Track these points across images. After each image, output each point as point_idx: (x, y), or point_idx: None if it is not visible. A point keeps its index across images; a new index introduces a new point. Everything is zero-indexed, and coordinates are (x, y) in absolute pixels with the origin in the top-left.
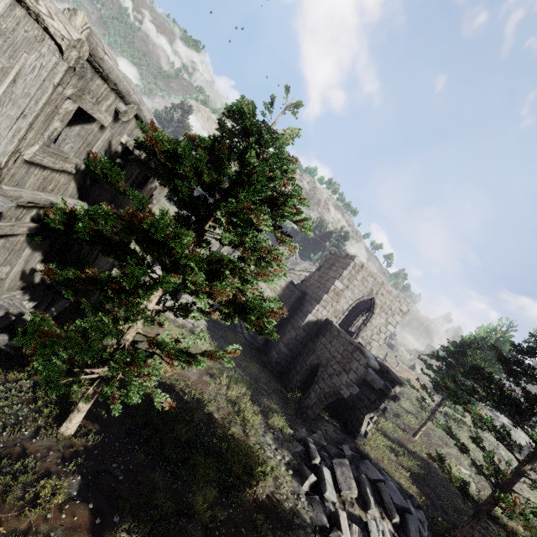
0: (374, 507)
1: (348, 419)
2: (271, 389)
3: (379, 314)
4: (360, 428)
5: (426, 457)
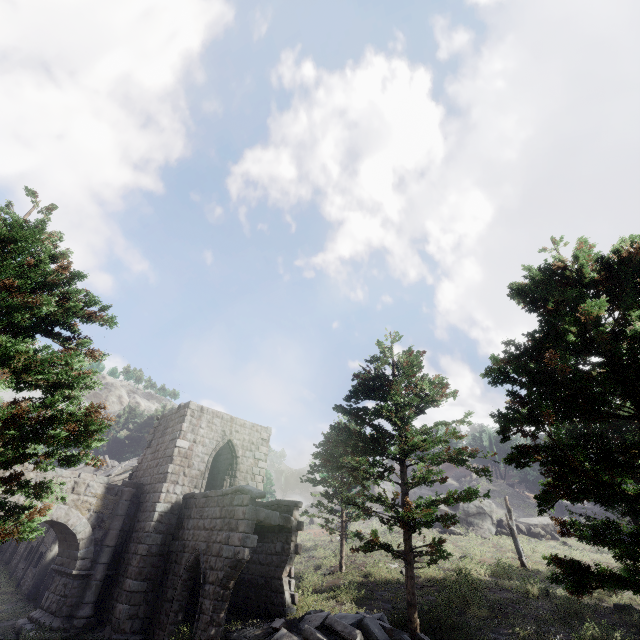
0: None
1: (267, 604)
2: None
3: (244, 455)
4: (284, 597)
5: (361, 579)
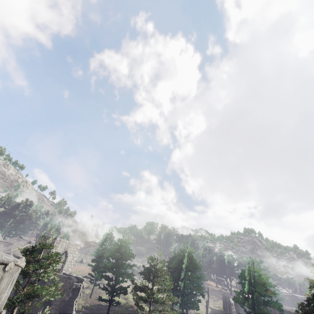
0: None
1: (67, 309)
2: None
3: (70, 255)
4: (73, 308)
5: (96, 300)
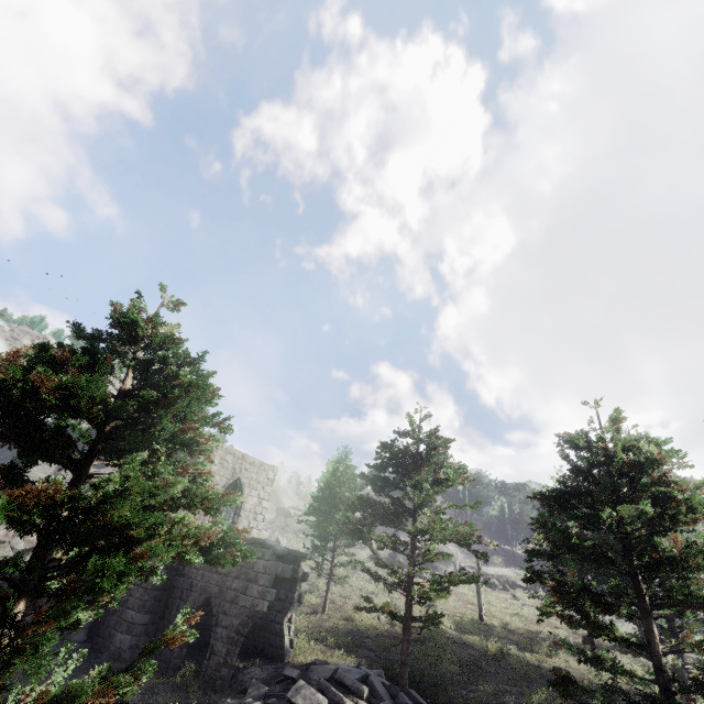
0: (347, 699)
1: (265, 645)
2: (147, 693)
3: (250, 493)
4: (284, 641)
5: (343, 623)
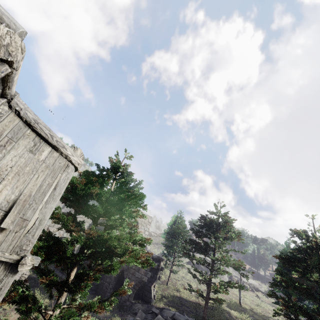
0: None
1: (143, 295)
2: None
3: (141, 227)
4: (151, 295)
5: (175, 292)
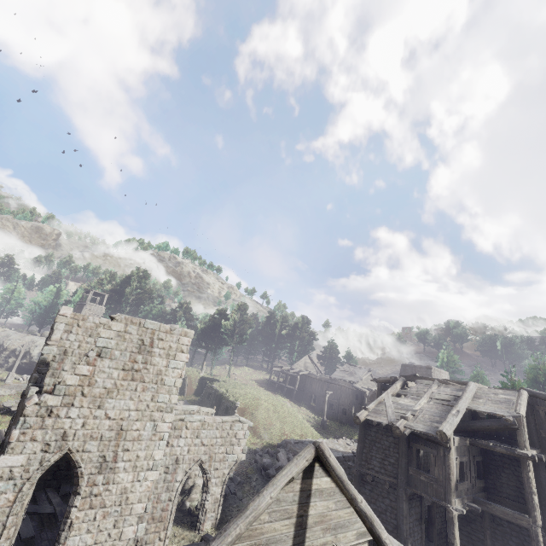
0: None
1: None
2: None
3: None
4: None
5: None
